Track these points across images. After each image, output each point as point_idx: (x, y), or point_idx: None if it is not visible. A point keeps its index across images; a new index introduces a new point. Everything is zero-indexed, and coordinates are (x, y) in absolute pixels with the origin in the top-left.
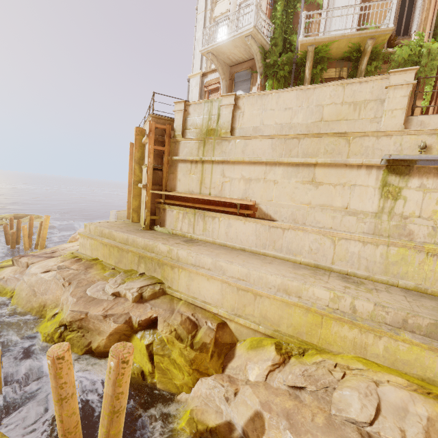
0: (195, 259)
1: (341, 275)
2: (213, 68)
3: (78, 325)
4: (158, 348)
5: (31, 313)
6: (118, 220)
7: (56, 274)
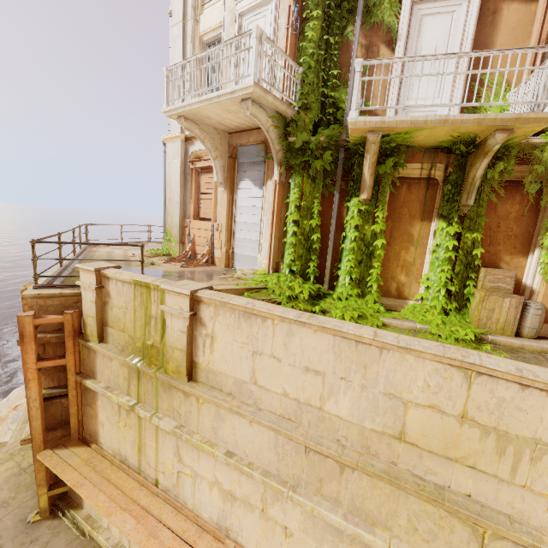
0: None
1: None
2: None
3: None
4: None
5: None
6: (13, 453)
7: None
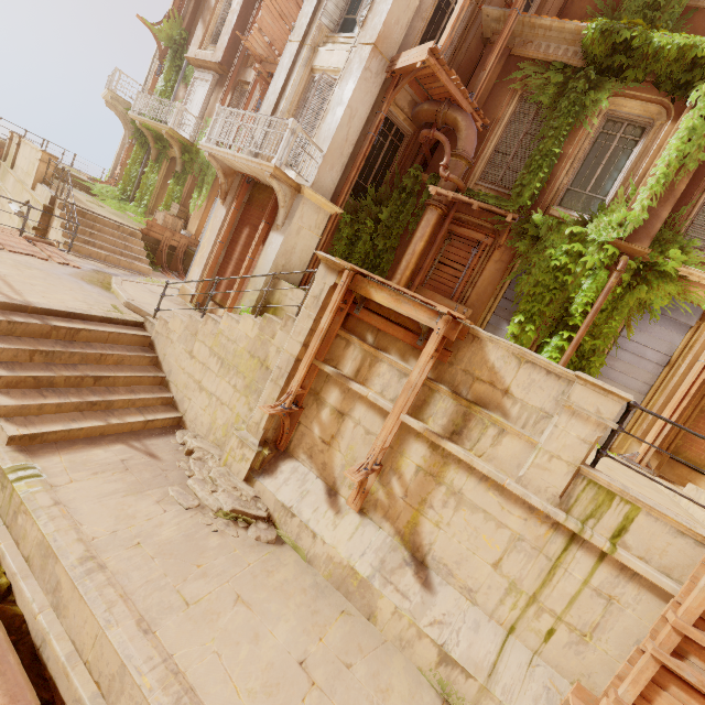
0: None
1: None
2: None
3: None
4: None
5: None
6: None
7: None
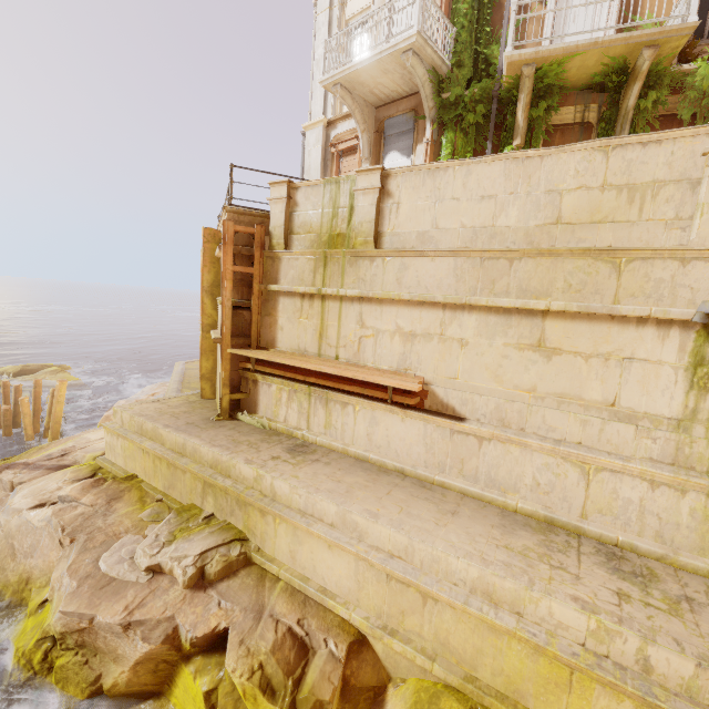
0: (305, 500)
1: (604, 547)
2: (345, 112)
3: (76, 641)
4: (227, 703)
5: (4, 594)
6: (178, 395)
7: (51, 518)
